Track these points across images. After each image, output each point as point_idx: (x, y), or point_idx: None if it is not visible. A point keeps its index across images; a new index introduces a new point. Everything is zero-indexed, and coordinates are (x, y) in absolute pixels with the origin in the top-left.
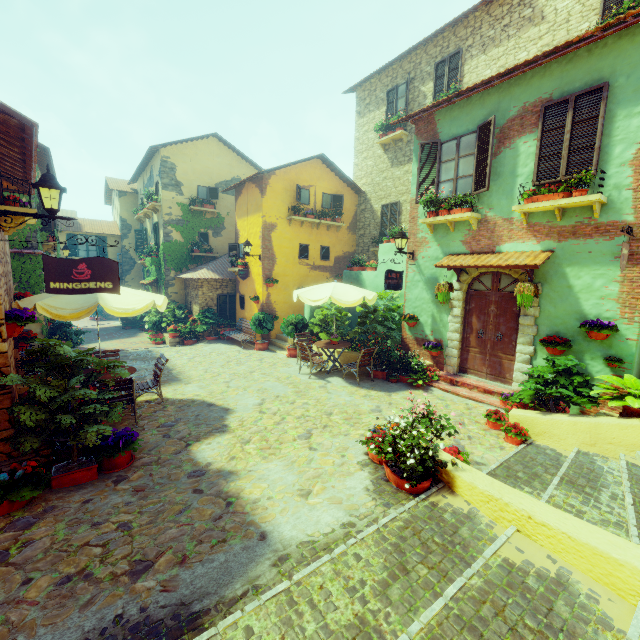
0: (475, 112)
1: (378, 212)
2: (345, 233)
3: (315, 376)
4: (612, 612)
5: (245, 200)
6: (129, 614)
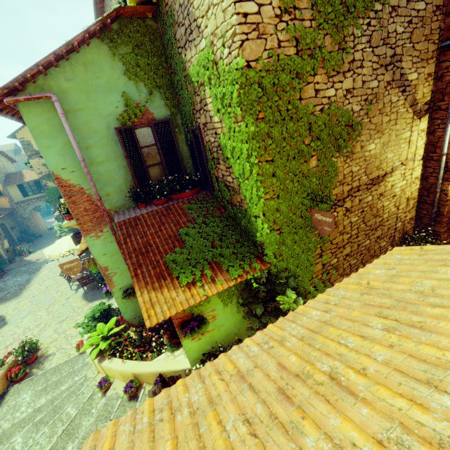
0: None
1: None
2: None
3: (77, 287)
4: None
5: None
6: None
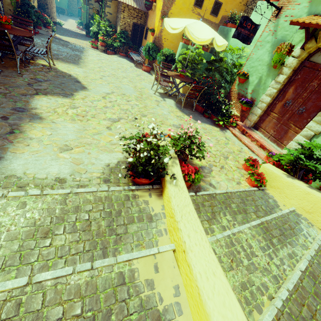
0: None
1: None
2: None
3: (159, 94)
4: None
5: None
6: None
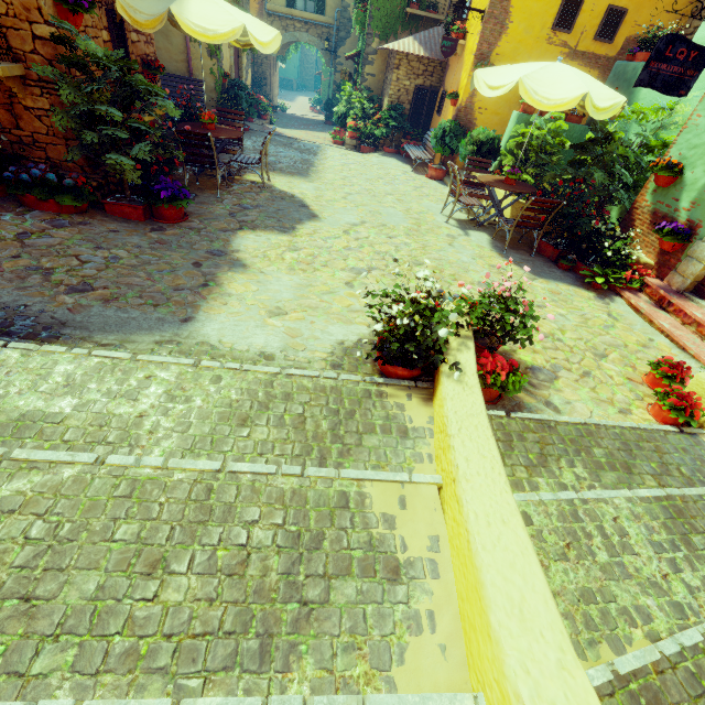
0: None
1: None
2: None
3: (457, 223)
4: (417, 659)
5: None
6: (31, 308)
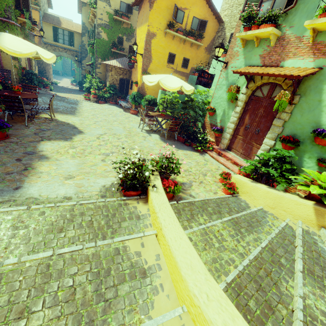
0: None
1: (227, 39)
2: (202, 52)
3: (146, 131)
4: (159, 304)
5: (142, 13)
6: None
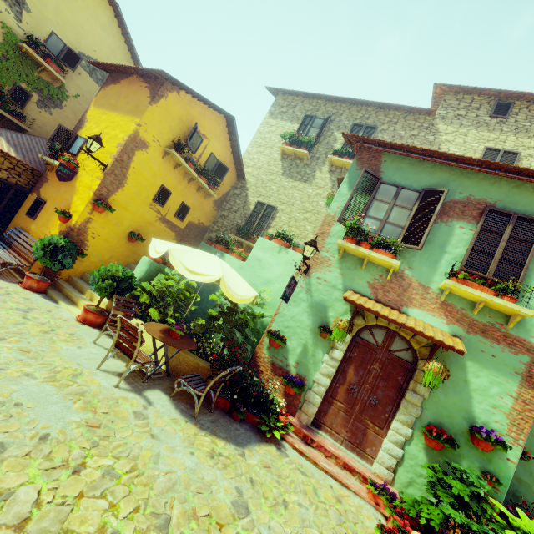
0: (423, 175)
1: (251, 205)
2: (210, 204)
3: (126, 382)
4: None
5: (120, 92)
6: None
